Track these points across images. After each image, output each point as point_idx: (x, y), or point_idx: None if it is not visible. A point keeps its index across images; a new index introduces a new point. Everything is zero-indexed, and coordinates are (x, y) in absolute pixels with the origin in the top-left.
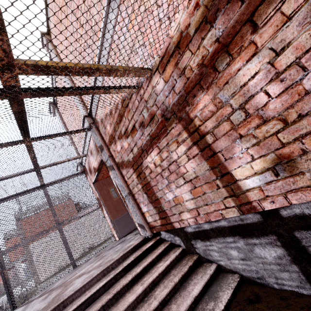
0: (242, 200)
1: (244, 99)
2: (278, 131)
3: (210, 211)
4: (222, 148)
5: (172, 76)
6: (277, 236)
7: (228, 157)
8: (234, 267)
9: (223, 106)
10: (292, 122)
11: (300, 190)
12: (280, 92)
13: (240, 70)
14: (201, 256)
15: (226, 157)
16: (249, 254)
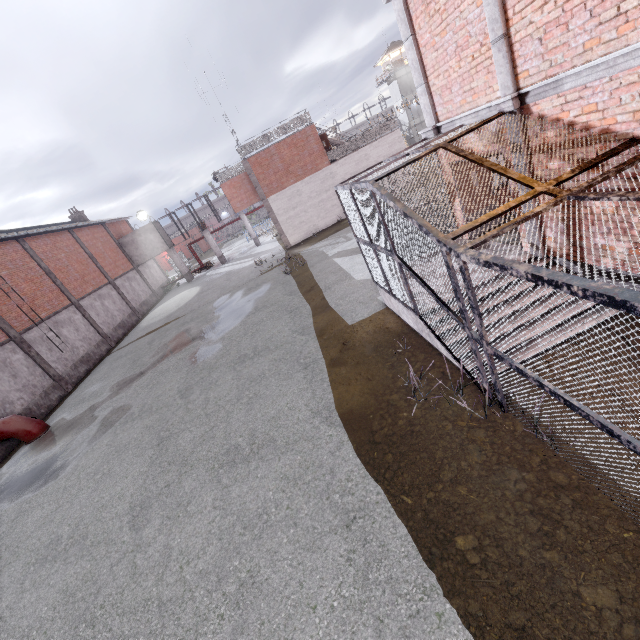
0: None
1: None
2: None
3: (637, 268)
4: None
5: None
6: None
7: None
8: None
9: None
10: None
11: None
12: None
13: None
14: None
15: None
16: None
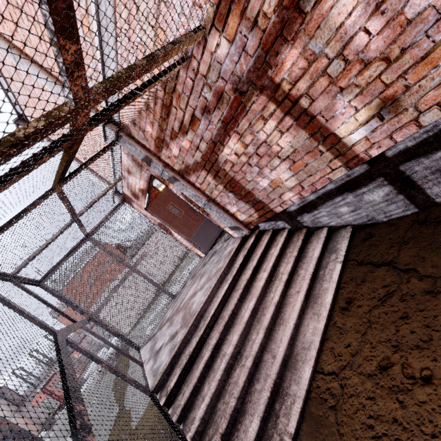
0: (348, 157)
1: (342, 45)
2: (381, 73)
3: (315, 181)
4: (322, 109)
5: (239, 31)
6: (384, 177)
7: (329, 117)
8: (346, 222)
9: (317, 58)
10: (395, 60)
11: (404, 127)
12: (381, 27)
13: (334, 7)
14: (310, 227)
15: (327, 118)
16: (359, 204)
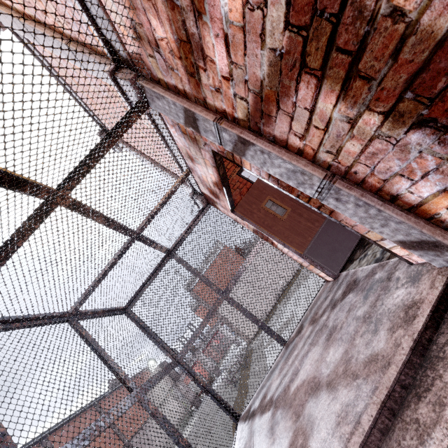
0: None
1: None
2: None
3: None
4: None
5: None
6: None
7: None
8: None
9: None
10: None
11: None
12: None
13: None
14: None
15: None
16: None
